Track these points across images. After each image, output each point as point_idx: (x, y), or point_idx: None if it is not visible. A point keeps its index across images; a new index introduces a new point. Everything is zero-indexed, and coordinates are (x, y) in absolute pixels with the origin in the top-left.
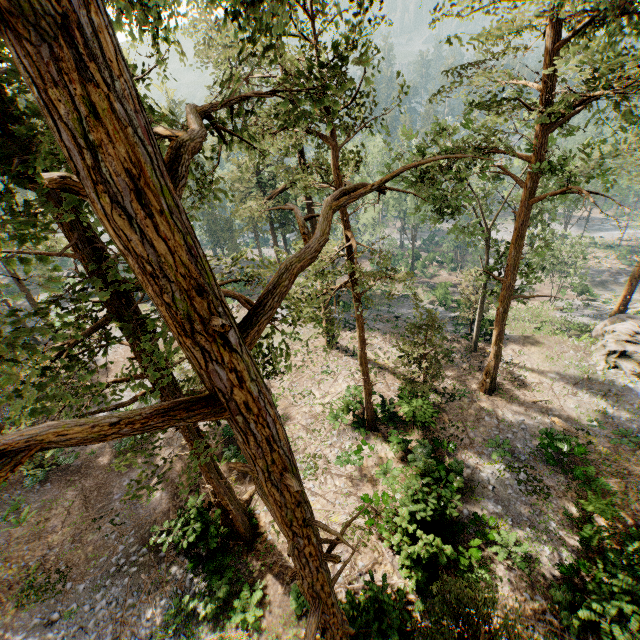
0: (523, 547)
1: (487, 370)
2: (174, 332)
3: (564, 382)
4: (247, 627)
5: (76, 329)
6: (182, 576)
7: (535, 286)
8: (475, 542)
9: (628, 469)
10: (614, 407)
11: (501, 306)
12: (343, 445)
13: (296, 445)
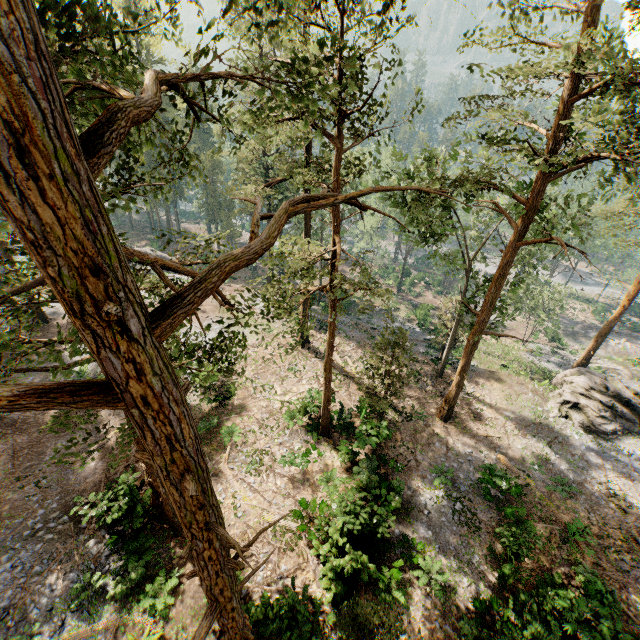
0: (443, 575)
1: (447, 397)
2: (69, 311)
3: (517, 422)
4: (155, 613)
5: (7, 281)
6: (99, 551)
7: (512, 324)
8: (399, 563)
9: (557, 516)
10: (557, 455)
11: (471, 338)
12: (293, 446)
13: (246, 437)
